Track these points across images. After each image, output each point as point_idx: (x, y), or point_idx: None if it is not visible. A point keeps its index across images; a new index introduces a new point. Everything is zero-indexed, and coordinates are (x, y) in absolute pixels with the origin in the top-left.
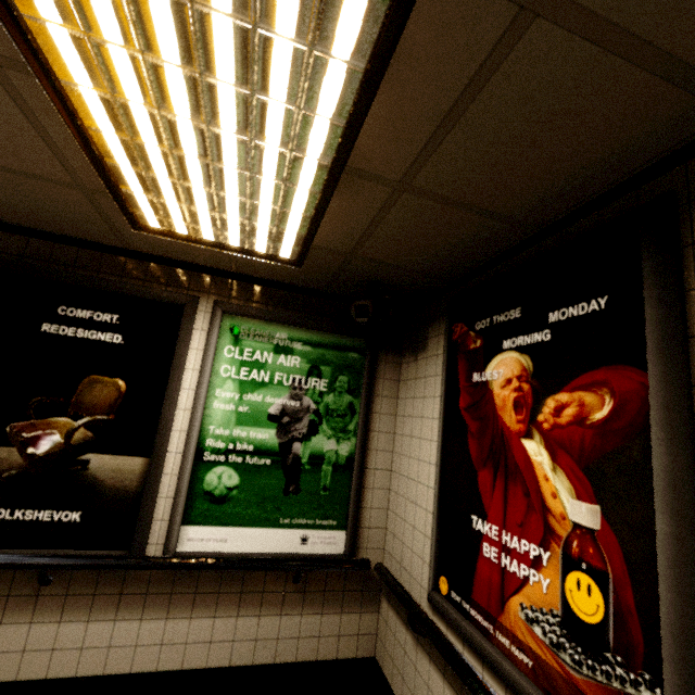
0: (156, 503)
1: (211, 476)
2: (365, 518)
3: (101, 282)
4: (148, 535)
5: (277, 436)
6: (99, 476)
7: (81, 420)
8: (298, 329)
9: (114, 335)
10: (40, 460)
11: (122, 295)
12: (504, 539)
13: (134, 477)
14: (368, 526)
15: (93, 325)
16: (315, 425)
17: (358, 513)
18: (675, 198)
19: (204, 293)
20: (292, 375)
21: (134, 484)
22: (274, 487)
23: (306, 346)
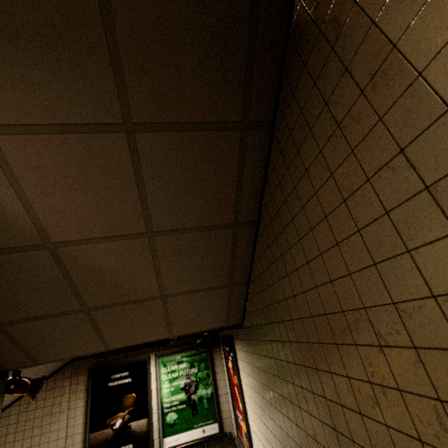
0: (153, 433)
1: (168, 417)
2: (223, 415)
3: (121, 363)
4: (153, 446)
5: (185, 395)
6: (135, 429)
7: (126, 412)
8: (183, 353)
9: (128, 379)
10: (117, 430)
11: (128, 364)
12: (239, 415)
13: (145, 426)
14: (225, 418)
15: (122, 378)
16: (197, 386)
17: (220, 414)
18: (232, 337)
19: (151, 352)
20: (185, 370)
21: (145, 429)
22: (189, 414)
23: (187, 358)
